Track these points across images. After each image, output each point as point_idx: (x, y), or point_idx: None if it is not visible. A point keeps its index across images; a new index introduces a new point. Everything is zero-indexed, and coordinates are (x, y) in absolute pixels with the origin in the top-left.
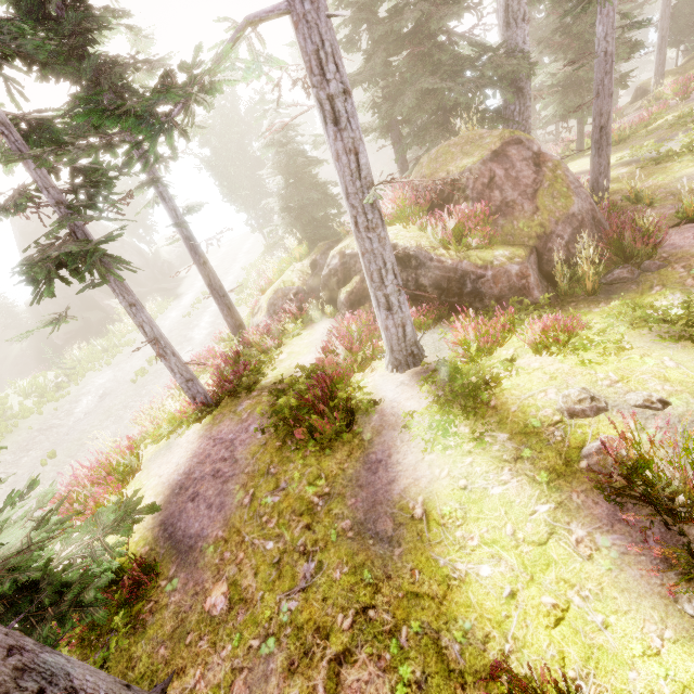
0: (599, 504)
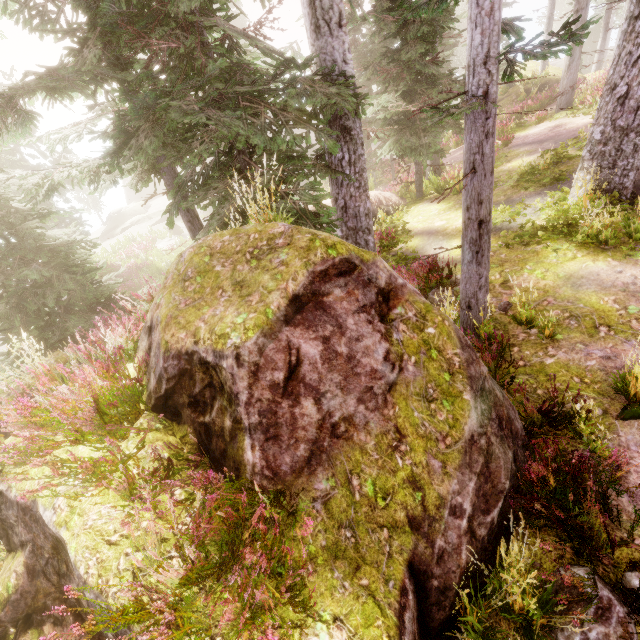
0: None
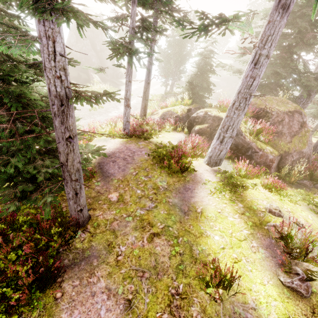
0: (265, 240)
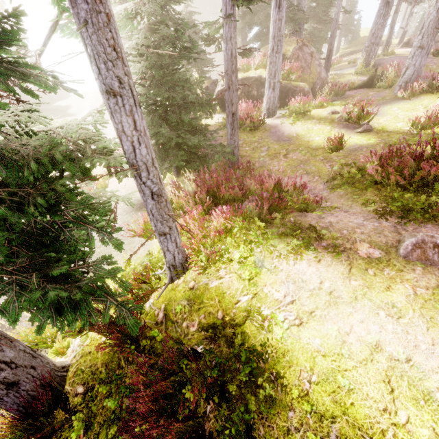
0: (340, 125)
